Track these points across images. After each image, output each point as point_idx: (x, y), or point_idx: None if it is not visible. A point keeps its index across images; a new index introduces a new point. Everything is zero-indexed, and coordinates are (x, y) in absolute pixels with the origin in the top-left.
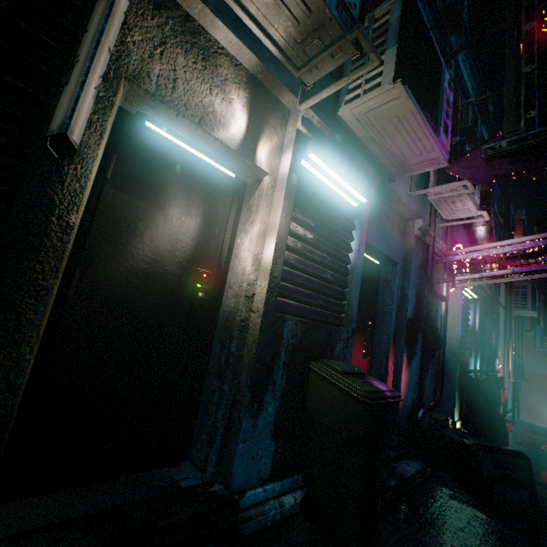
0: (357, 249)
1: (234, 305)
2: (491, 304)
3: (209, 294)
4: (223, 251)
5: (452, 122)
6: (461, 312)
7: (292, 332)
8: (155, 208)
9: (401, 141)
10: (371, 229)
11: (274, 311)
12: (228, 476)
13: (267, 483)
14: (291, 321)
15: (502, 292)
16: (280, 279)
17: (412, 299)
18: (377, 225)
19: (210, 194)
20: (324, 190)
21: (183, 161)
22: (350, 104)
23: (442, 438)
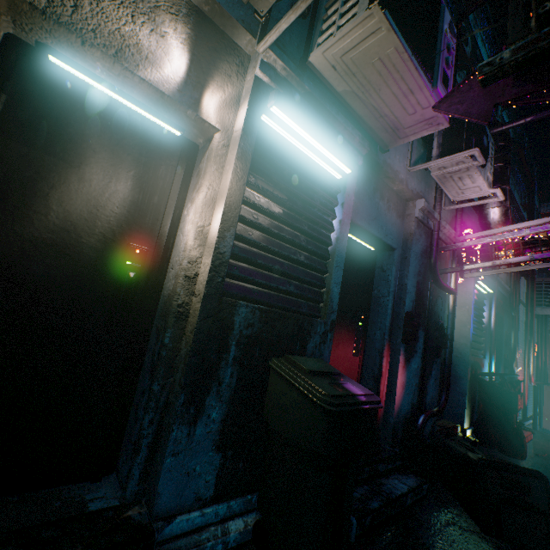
0: (340, 228)
1: (173, 287)
2: (509, 301)
3: (145, 274)
4: (164, 224)
5: (455, 75)
6: (473, 308)
7: (247, 321)
8: (66, 166)
9: (389, 95)
10: (361, 208)
11: (221, 295)
12: (152, 497)
13: (208, 505)
14: (246, 308)
15: (522, 288)
16: (234, 258)
17: (412, 290)
18: (368, 203)
19: (147, 154)
20: (296, 155)
21: (107, 110)
22: (322, 45)
23: (444, 450)
